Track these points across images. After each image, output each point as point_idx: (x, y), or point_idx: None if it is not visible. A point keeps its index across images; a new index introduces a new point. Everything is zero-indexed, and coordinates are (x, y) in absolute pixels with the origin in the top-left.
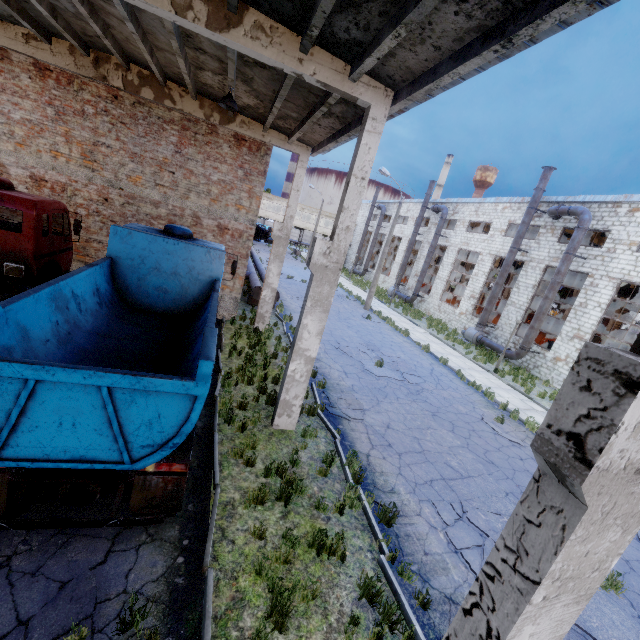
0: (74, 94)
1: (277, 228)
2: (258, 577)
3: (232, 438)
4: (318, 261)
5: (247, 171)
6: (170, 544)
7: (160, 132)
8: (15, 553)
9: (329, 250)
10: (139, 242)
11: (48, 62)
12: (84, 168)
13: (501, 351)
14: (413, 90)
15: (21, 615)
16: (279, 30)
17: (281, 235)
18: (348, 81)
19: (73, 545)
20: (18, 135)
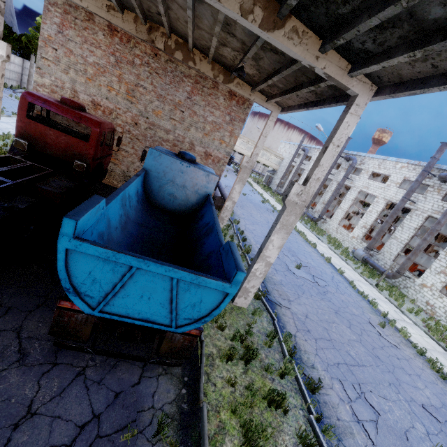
0: (129, 49)
1: (245, 160)
2: (232, 414)
3: None
4: (292, 198)
5: (232, 117)
6: (177, 378)
7: (180, 82)
8: (87, 366)
9: (301, 192)
10: (165, 162)
11: (119, 26)
12: (126, 100)
13: (381, 271)
14: (397, 90)
15: (94, 410)
16: (308, 34)
17: (247, 166)
18: (346, 76)
19: (120, 367)
20: (89, 73)
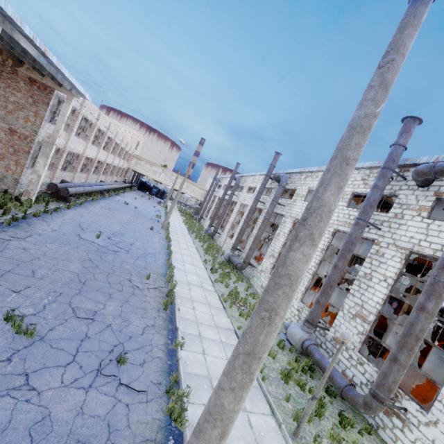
0: None
1: (46, 136)
2: None
3: None
4: None
5: (36, 100)
6: None
7: None
8: None
9: None
10: None
11: None
12: None
13: (235, 264)
14: None
15: None
16: None
17: (49, 141)
18: None
19: None
20: None
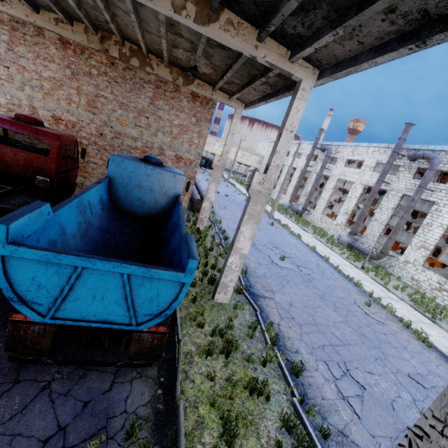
0: (85, 61)
1: (217, 159)
2: (211, 407)
3: (187, 307)
4: (255, 188)
5: (198, 118)
6: (152, 380)
7: (141, 89)
8: (53, 379)
9: (263, 180)
10: (128, 167)
11: (69, 38)
12: (88, 112)
13: (366, 253)
14: (336, 71)
15: (60, 423)
16: (243, 25)
17: (219, 164)
18: (288, 62)
19: (89, 376)
20: (46, 88)
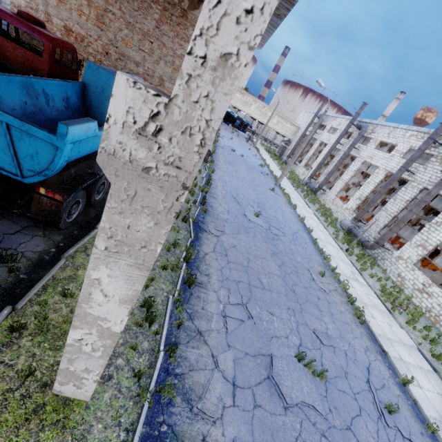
0: None
1: None
2: None
3: None
4: None
5: None
6: (52, 242)
7: (148, 9)
8: None
9: None
10: (103, 77)
11: None
12: (96, 27)
13: (361, 241)
14: None
15: None
16: None
17: None
18: None
19: (2, 221)
20: None
